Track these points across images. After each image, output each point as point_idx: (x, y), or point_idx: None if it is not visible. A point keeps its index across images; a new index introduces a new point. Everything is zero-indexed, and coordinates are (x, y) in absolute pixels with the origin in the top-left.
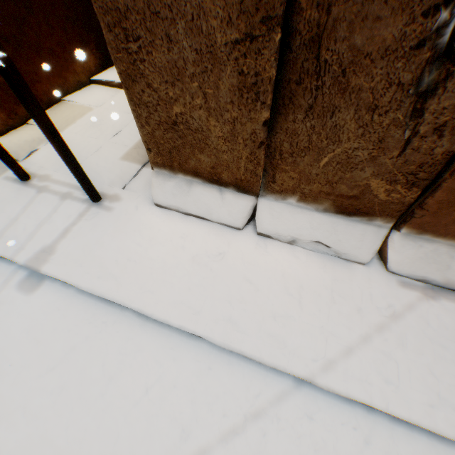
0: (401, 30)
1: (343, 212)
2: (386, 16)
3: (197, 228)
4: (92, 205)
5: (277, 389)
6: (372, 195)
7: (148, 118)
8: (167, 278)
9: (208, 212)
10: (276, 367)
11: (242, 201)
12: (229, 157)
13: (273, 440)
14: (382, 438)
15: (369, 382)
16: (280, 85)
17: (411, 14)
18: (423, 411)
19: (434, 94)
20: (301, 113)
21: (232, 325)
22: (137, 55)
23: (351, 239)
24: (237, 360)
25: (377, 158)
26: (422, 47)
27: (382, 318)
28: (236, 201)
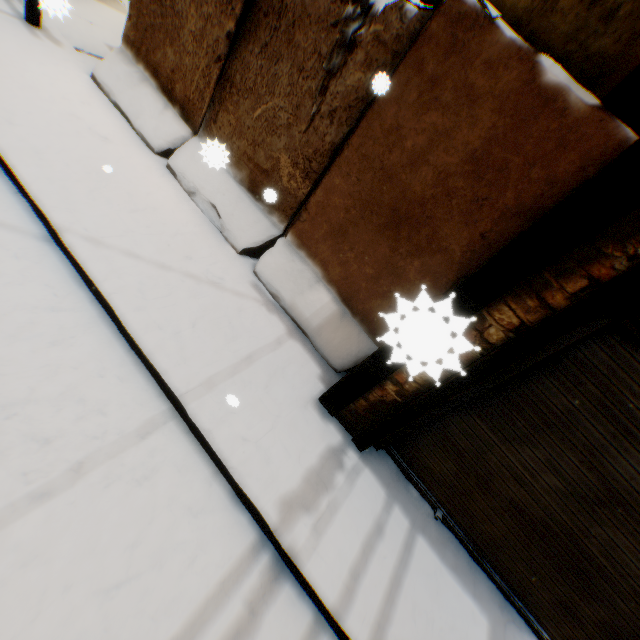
0: (329, 7)
1: (254, 191)
2: None
3: (111, 116)
4: (21, 18)
5: (14, 222)
6: (279, 175)
7: None
8: (19, 93)
9: (138, 115)
10: (38, 199)
11: (177, 126)
12: (190, 64)
13: None
14: (77, 321)
15: (121, 277)
16: (254, 11)
17: None
18: (145, 322)
19: (336, 78)
20: (258, 48)
21: (36, 155)
22: None
23: (244, 220)
24: (2, 181)
25: (292, 129)
26: (337, 29)
27: (203, 276)
28: (172, 123)
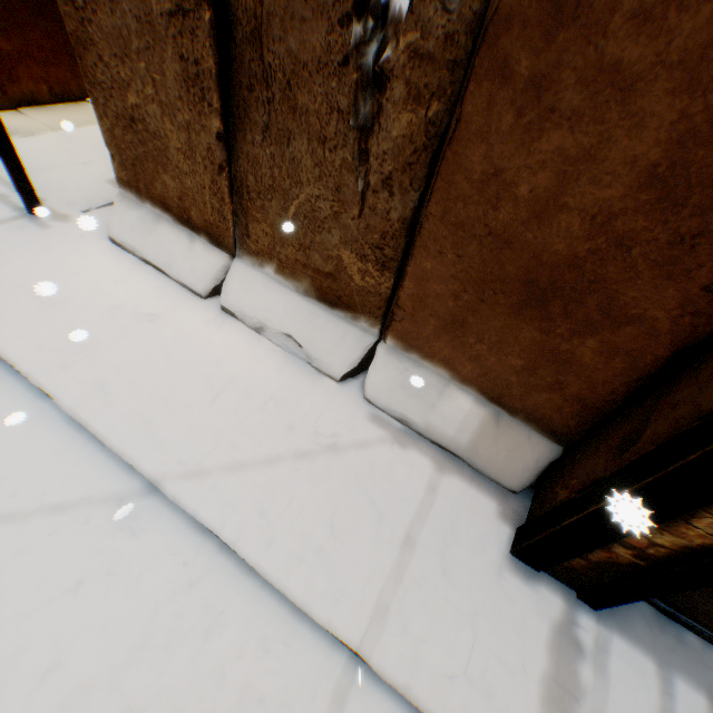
0: (326, 40)
1: (325, 299)
2: (310, 19)
3: (146, 280)
4: (26, 215)
5: (114, 489)
6: (348, 275)
7: (107, 107)
8: (58, 318)
9: (169, 262)
10: (123, 455)
11: (212, 257)
12: (193, 184)
13: (59, 544)
14: (216, 586)
15: (236, 509)
16: (233, 89)
17: (330, 21)
18: (282, 561)
19: (373, 132)
20: (258, 134)
21: (101, 393)
22: (86, 14)
23: (328, 340)
24: (86, 441)
25: (341, 217)
26: (349, 66)
27: (315, 445)
28: (205, 255)
